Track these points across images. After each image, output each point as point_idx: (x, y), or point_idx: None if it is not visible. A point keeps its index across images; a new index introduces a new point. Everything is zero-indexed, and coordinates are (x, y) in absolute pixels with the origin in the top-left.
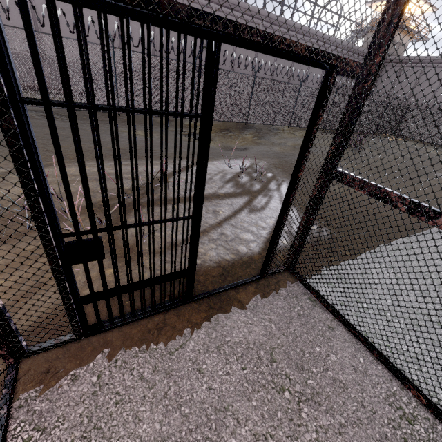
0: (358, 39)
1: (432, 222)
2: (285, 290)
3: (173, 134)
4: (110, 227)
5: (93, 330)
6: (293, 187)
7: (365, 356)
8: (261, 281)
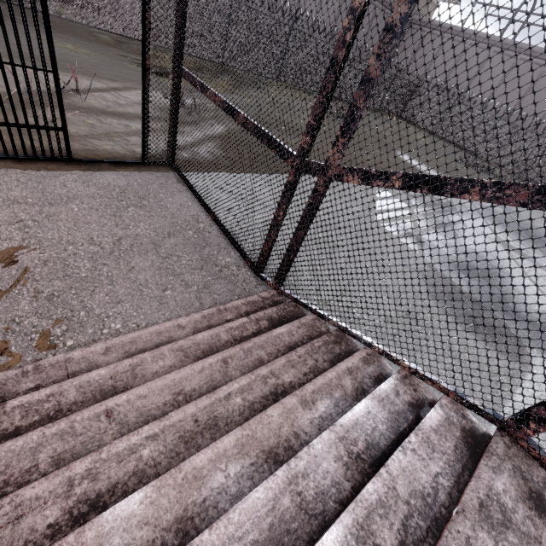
0: None
1: (207, 95)
2: (161, 174)
3: (121, 59)
4: None
5: None
6: (144, 74)
7: (195, 203)
8: (144, 167)
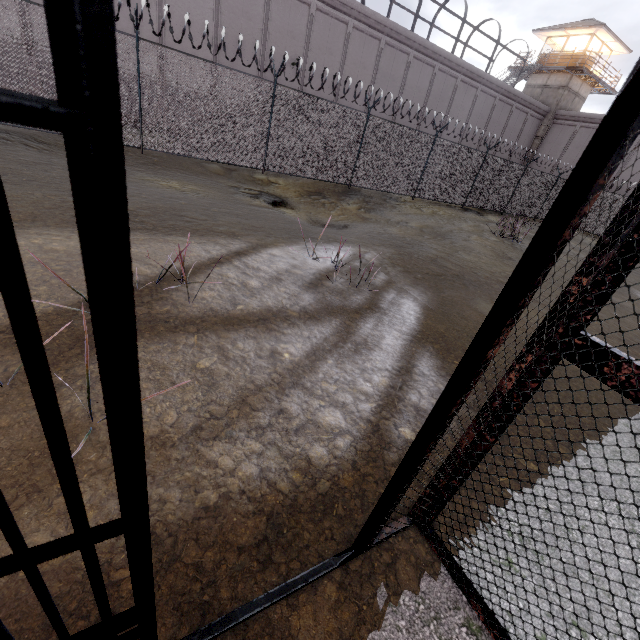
0: (519, 80)
1: None
2: (410, 591)
3: (232, 191)
4: None
5: None
6: (466, 383)
7: None
8: (354, 561)
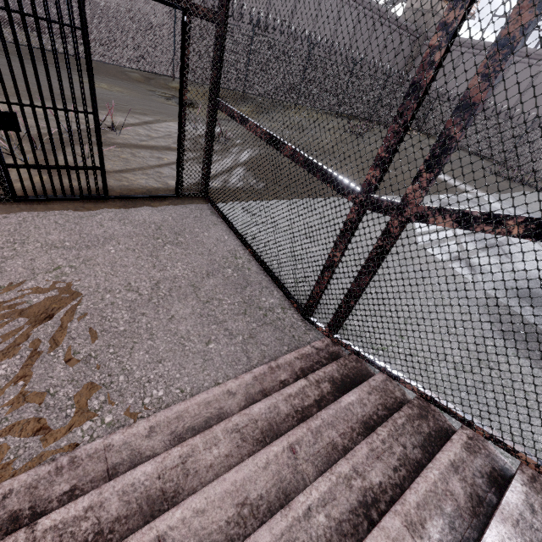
0: (397, 3)
1: (247, 127)
2: (195, 206)
3: (149, 94)
4: (21, 103)
5: (21, 198)
6: (181, 109)
7: (231, 237)
8: (177, 200)
